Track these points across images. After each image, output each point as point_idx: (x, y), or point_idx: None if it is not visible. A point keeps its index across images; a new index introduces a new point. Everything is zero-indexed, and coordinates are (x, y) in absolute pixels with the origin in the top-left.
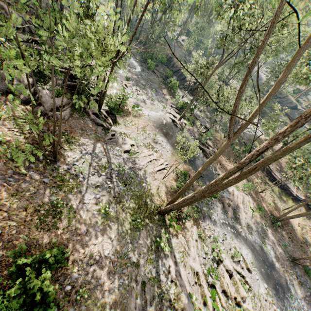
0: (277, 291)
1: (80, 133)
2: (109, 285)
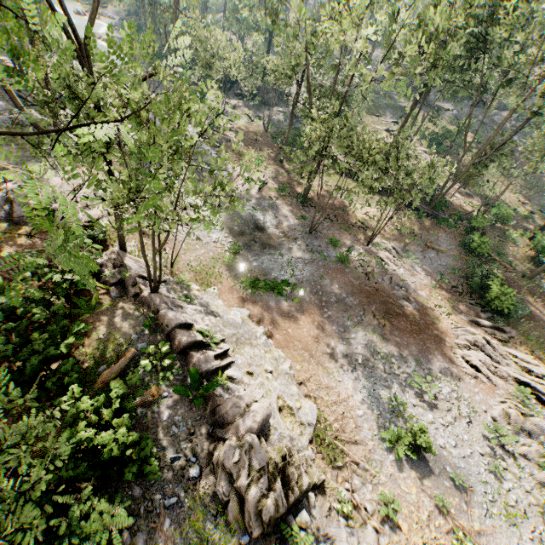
0: (250, 245)
1: None
2: None
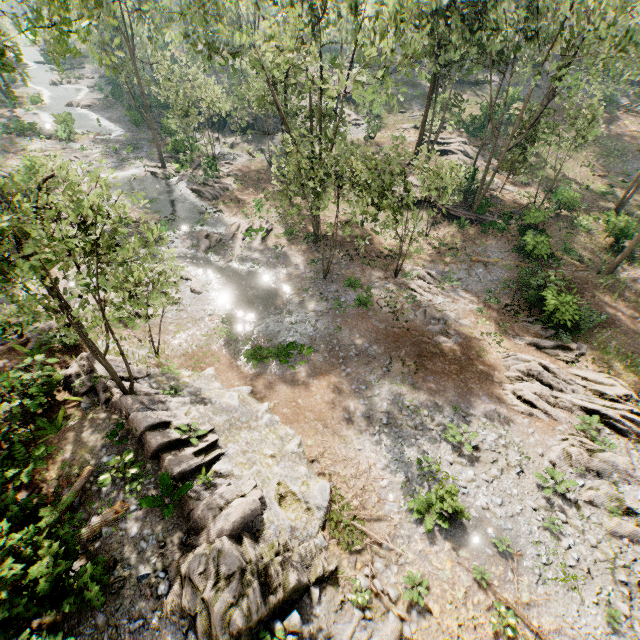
0: (252, 309)
1: None
2: None
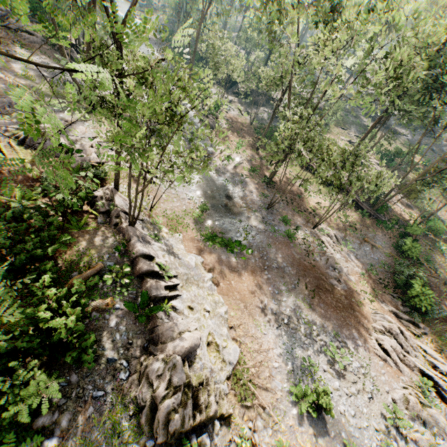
0: (217, 207)
1: (42, 54)
2: None
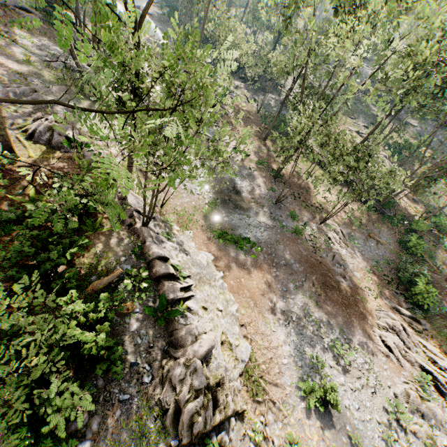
0: (225, 203)
1: (42, 35)
2: (1, 73)
